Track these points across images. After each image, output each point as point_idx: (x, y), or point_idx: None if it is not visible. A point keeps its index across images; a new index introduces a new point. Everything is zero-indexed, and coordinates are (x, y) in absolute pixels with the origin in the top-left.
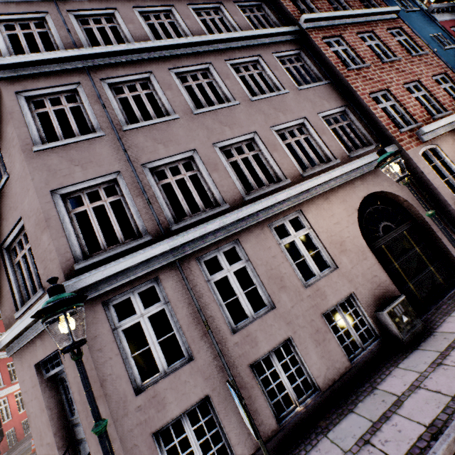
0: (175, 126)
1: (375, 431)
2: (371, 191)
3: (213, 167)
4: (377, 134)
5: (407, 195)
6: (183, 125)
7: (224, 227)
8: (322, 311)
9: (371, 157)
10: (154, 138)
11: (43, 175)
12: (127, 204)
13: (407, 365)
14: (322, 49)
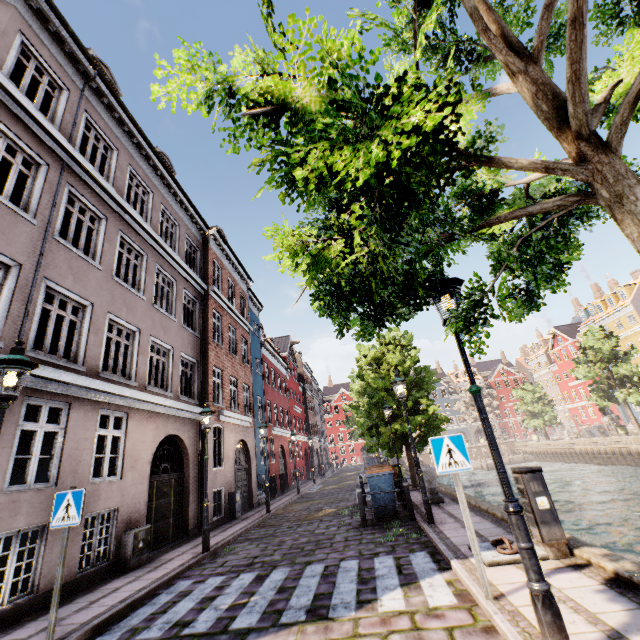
0: (94, 273)
1: (95, 602)
2: (176, 433)
3: (96, 329)
4: (202, 395)
5: (192, 451)
6: (99, 278)
7: (71, 385)
8: (88, 511)
9: (191, 408)
10: (72, 267)
11: None
12: (0, 296)
13: (128, 575)
14: (210, 315)
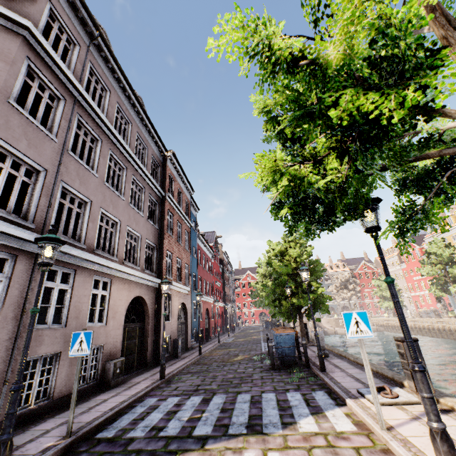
0: (93, 179)
1: (92, 408)
2: (141, 295)
3: (93, 219)
4: (158, 269)
5: (150, 308)
6: (96, 183)
7: (77, 257)
8: None
9: (152, 278)
10: (79, 174)
11: (1, 120)
12: (33, 192)
13: (111, 391)
14: (166, 213)
